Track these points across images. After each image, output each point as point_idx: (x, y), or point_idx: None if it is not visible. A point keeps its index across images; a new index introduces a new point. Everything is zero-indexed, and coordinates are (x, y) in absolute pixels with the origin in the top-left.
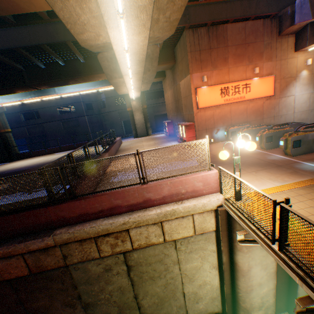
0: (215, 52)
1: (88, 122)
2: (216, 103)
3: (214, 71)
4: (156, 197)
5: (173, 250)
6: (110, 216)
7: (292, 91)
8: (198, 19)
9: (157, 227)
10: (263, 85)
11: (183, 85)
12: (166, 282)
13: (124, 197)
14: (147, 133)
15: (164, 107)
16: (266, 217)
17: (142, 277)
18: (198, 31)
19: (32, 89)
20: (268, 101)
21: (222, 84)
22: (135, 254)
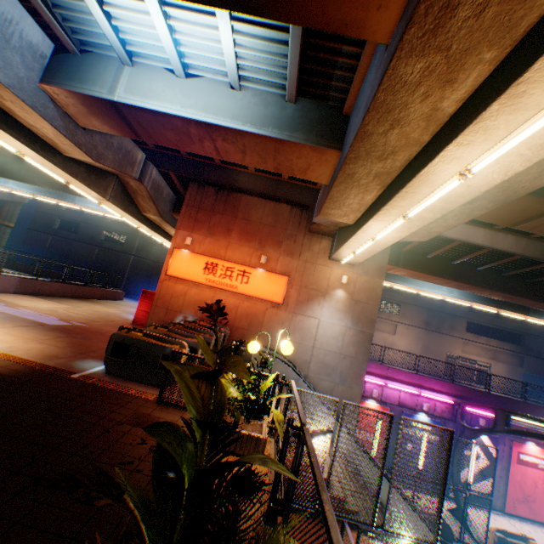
0: (219, 218)
1: (131, 264)
2: (194, 277)
3: (209, 238)
4: None
5: None
6: None
7: (318, 310)
8: (213, 177)
9: None
10: (270, 282)
11: None
12: None
13: None
14: None
15: None
16: None
17: None
18: (207, 188)
19: (32, 183)
20: (275, 309)
21: (212, 257)
22: None
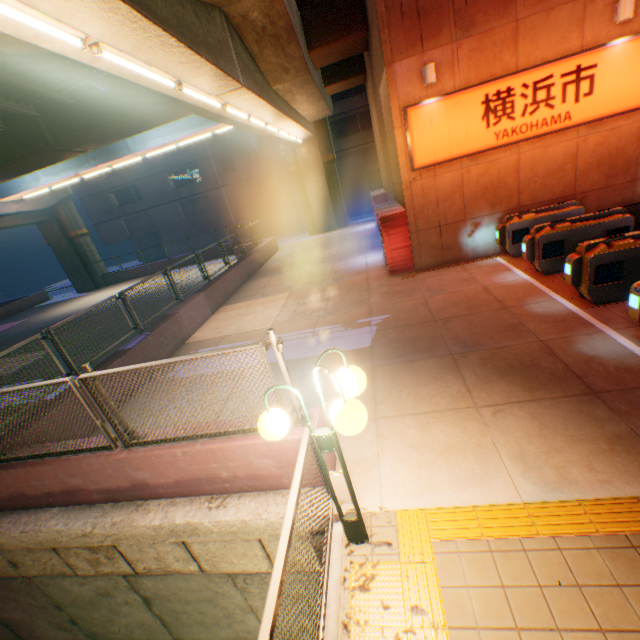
0: None
1: (227, 202)
2: (468, 147)
3: (463, 41)
4: (161, 480)
5: (233, 588)
6: (73, 505)
7: None
8: None
9: (174, 544)
10: None
11: (382, 98)
12: (238, 634)
13: (87, 474)
14: (337, 222)
15: None
16: None
17: (180, 618)
18: None
19: (71, 154)
20: None
21: (490, 83)
22: (147, 581)
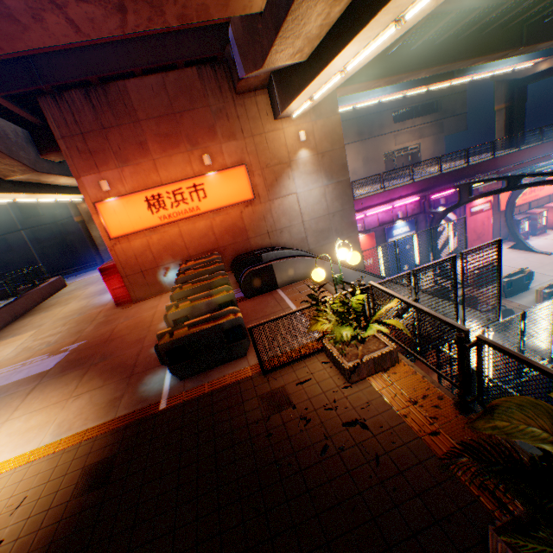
0: (118, 134)
1: (29, 242)
2: (145, 224)
3: (126, 168)
4: None
5: None
6: None
7: (291, 185)
8: (63, 74)
9: None
10: (229, 182)
11: None
12: None
13: None
14: None
15: None
16: None
17: None
18: (69, 97)
19: None
20: (250, 208)
21: (148, 190)
22: None
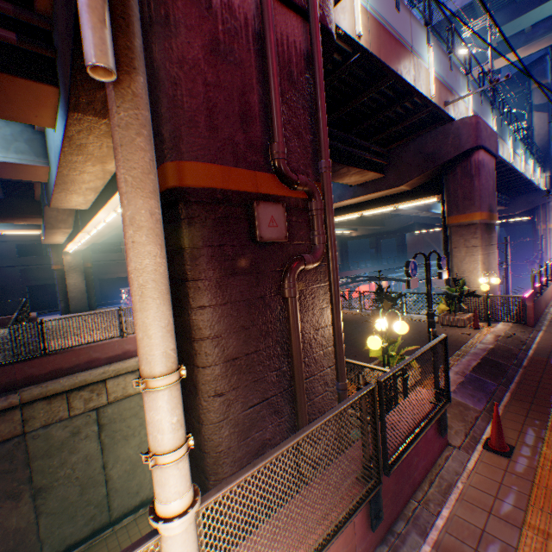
0: None
1: None
2: None
3: None
4: (136, 348)
5: None
6: (87, 370)
7: None
8: None
9: (136, 376)
10: None
11: None
12: (141, 441)
13: (105, 350)
14: (90, 306)
15: (119, 266)
16: None
17: (115, 437)
18: None
19: None
20: None
21: None
22: (110, 409)
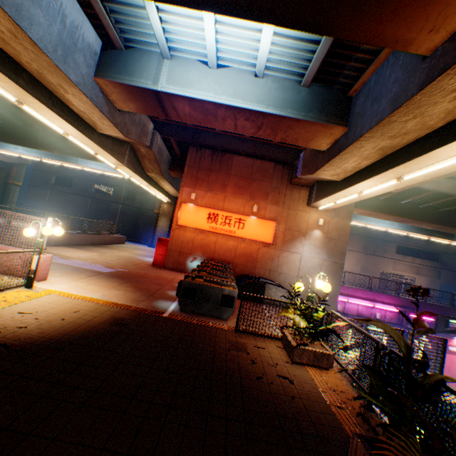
0: (215, 175)
1: (119, 212)
2: (200, 226)
3: (209, 192)
4: None
5: None
6: None
7: (300, 247)
8: (207, 141)
9: None
10: (261, 227)
11: None
12: None
13: None
14: None
15: None
16: (3, 297)
17: None
18: (204, 151)
19: (44, 149)
20: (266, 248)
21: (213, 209)
22: None
